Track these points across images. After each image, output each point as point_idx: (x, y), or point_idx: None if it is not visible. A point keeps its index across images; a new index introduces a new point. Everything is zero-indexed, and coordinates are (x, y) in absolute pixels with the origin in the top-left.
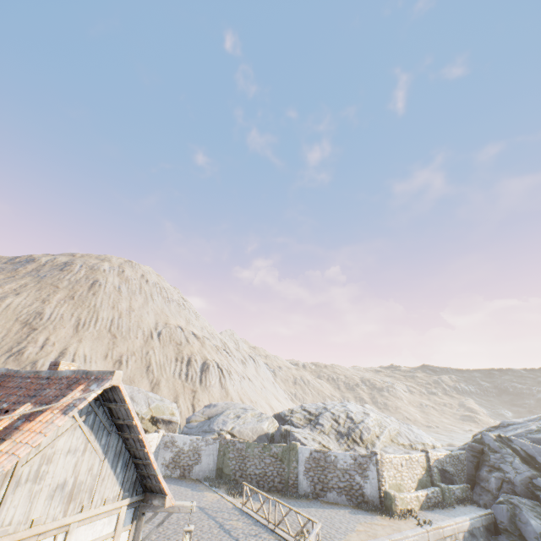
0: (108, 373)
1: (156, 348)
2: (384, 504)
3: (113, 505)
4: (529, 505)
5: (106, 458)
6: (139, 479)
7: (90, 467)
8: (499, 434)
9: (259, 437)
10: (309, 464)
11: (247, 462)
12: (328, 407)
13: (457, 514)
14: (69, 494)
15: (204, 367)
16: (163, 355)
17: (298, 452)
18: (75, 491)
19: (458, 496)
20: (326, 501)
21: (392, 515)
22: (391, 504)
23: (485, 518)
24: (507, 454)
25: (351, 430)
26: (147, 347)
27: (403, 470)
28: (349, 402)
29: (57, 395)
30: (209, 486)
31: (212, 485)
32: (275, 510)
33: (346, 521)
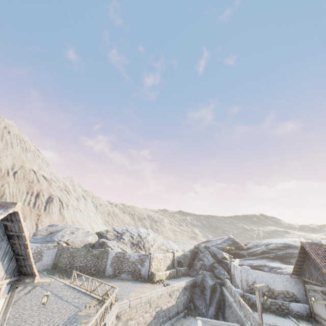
0: (11, 203)
1: (11, 183)
2: (150, 278)
3: None
4: (210, 274)
5: None
6: (17, 268)
7: None
8: (205, 245)
9: (85, 245)
10: (114, 260)
11: (75, 259)
12: (128, 230)
13: (181, 280)
14: None
15: (49, 200)
16: (16, 188)
17: (109, 253)
18: None
19: (183, 273)
20: (120, 278)
21: (153, 282)
22: (153, 277)
23: (192, 281)
24: (206, 253)
25: (139, 242)
26: (3, 181)
27: (162, 261)
28: (140, 227)
29: None
30: (46, 274)
31: (49, 273)
32: (93, 284)
33: (129, 287)
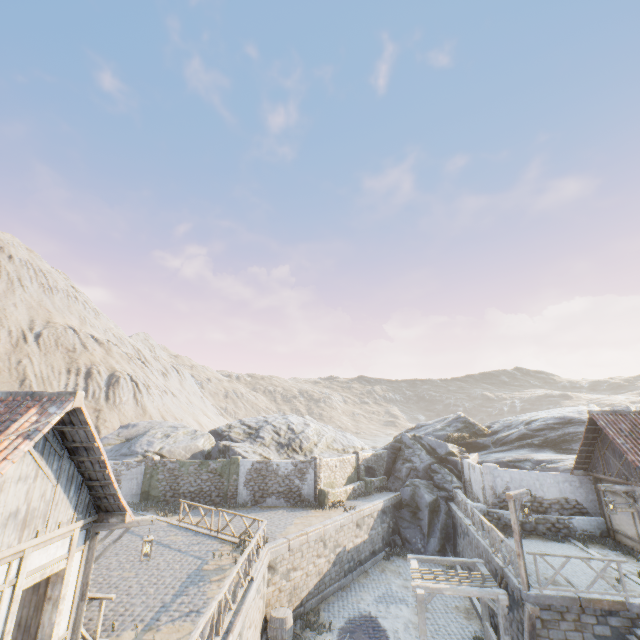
0: (67, 394)
1: (34, 356)
2: (318, 500)
3: (68, 528)
4: (426, 484)
5: (59, 483)
6: (92, 501)
7: (43, 494)
8: (414, 434)
9: (194, 455)
10: (251, 475)
11: (180, 482)
12: (269, 421)
13: (375, 499)
14: (23, 522)
15: (113, 380)
16: (46, 365)
17: (240, 465)
18: (29, 518)
19: (377, 486)
20: (265, 506)
21: (325, 507)
22: (325, 499)
23: (395, 499)
24: (417, 449)
25: (292, 441)
26: (18, 354)
27: (337, 470)
28: (290, 415)
29: (1, 420)
30: (133, 511)
31: (138, 509)
32: (219, 518)
33: (285, 519)
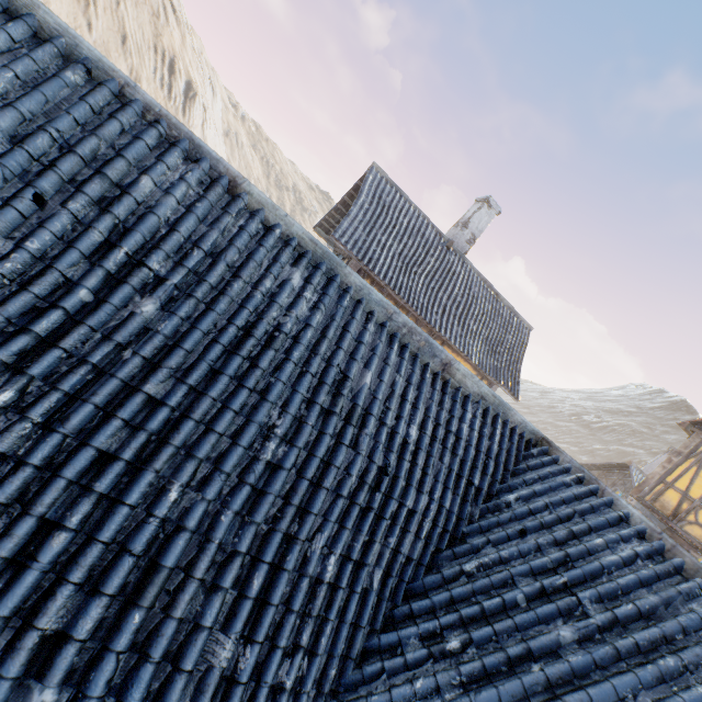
0: None
1: (128, 1)
2: None
3: None
4: None
5: None
6: None
7: None
8: None
9: None
10: None
11: None
12: None
13: None
14: None
15: (190, 94)
16: (138, 26)
17: None
18: None
19: None
20: None
21: None
22: None
23: None
24: None
25: None
26: None
27: None
28: None
29: None
30: None
31: None
32: None
33: None
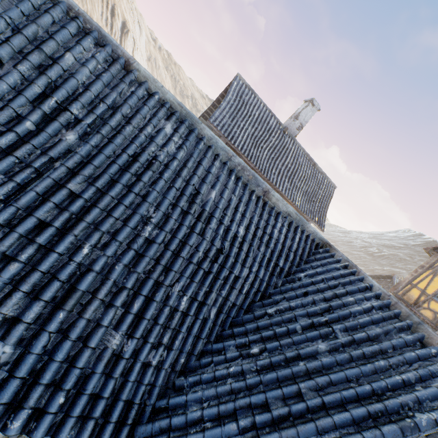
0: None
1: None
2: None
3: None
4: None
5: None
6: None
7: None
8: None
9: None
10: None
11: None
12: None
13: None
14: None
15: (125, 30)
16: None
17: None
18: None
19: None
20: None
21: None
22: None
23: None
24: None
25: None
26: None
27: None
28: None
29: None
30: None
31: None
32: None
33: None
